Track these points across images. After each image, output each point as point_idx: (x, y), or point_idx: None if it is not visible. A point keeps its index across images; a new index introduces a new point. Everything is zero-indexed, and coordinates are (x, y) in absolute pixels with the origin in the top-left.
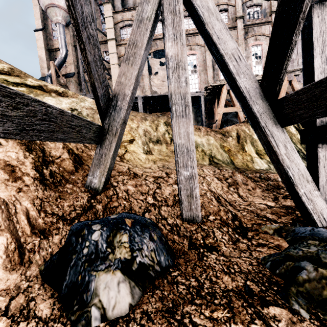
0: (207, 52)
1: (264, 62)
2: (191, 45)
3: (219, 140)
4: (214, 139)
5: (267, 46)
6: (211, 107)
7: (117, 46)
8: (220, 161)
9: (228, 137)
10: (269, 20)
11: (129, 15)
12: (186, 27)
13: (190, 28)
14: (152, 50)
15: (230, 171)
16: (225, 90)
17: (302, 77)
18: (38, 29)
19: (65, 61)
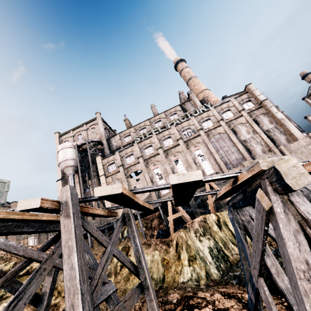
0: (165, 164)
1: (208, 158)
2: (154, 163)
3: (163, 252)
4: (158, 253)
5: (205, 147)
6: None
7: (106, 177)
8: (154, 280)
9: (171, 246)
10: (199, 134)
11: (112, 157)
12: (148, 153)
13: (151, 153)
14: (129, 173)
15: (142, 300)
16: (169, 201)
17: (240, 159)
18: (59, 179)
19: None
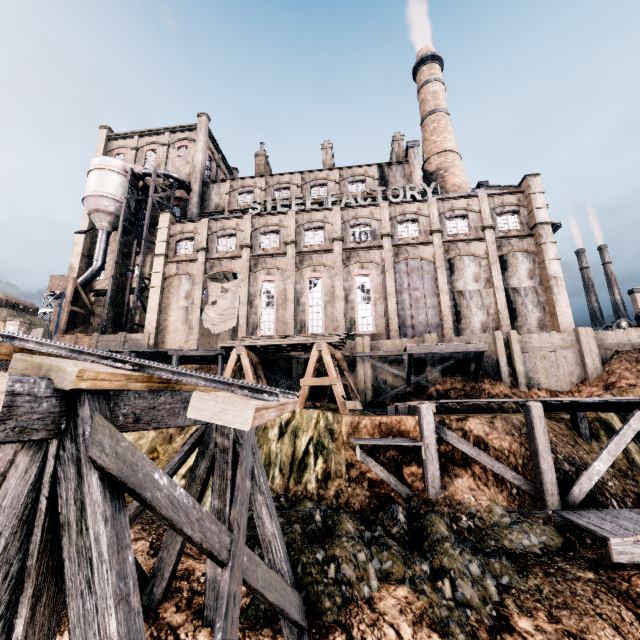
0: (289, 280)
1: (375, 299)
2: (269, 269)
3: (163, 438)
4: (153, 437)
5: (379, 277)
6: (241, 371)
7: (167, 263)
8: None
9: (182, 434)
10: (381, 243)
11: (192, 226)
12: (267, 245)
13: (271, 247)
14: (213, 272)
15: None
16: (234, 354)
17: (434, 326)
18: (81, 231)
19: (97, 275)
